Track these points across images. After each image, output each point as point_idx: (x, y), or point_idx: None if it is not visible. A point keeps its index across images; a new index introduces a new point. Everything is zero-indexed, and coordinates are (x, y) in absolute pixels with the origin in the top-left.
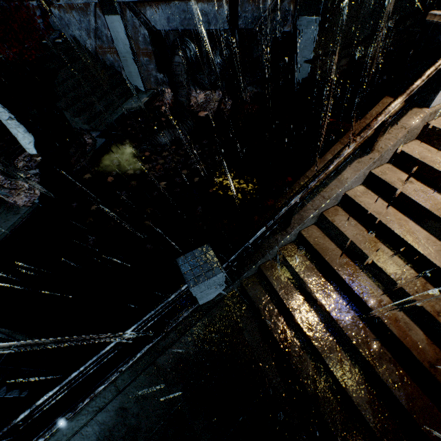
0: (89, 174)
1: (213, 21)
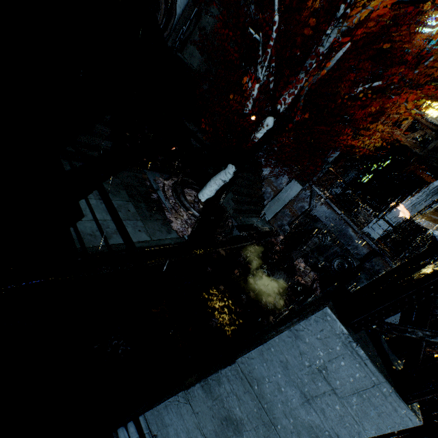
0: (224, 251)
1: (352, 246)
